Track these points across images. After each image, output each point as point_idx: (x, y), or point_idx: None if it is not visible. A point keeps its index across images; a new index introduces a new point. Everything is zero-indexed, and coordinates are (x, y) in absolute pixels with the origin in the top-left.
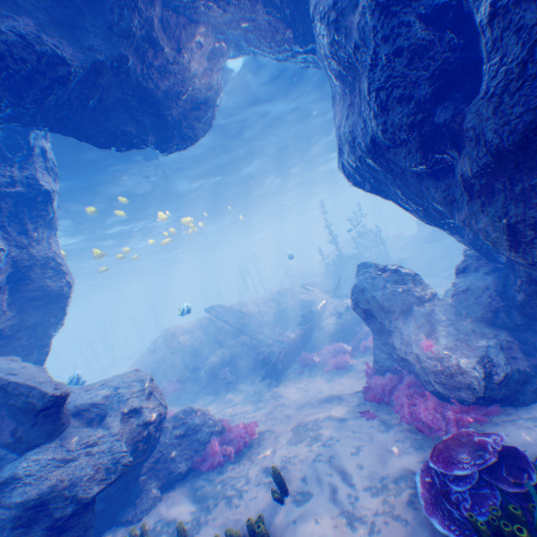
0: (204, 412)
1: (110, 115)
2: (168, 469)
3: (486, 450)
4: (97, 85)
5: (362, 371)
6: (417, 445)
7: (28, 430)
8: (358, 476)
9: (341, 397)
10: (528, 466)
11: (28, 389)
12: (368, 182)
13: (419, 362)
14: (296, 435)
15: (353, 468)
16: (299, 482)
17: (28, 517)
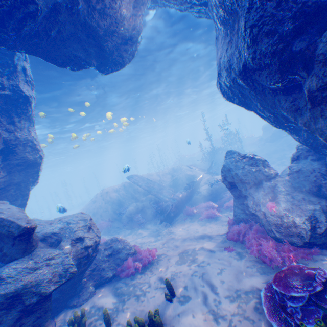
0: (124, 241)
1: (66, 44)
2: (100, 275)
3: (314, 280)
4: (57, 20)
5: (224, 220)
6: (261, 271)
7: (10, 248)
8: (221, 288)
9: (211, 236)
10: None
11: (9, 223)
12: (237, 97)
13: (265, 217)
14: (181, 259)
15: (218, 283)
16: (182, 289)
17: (8, 303)
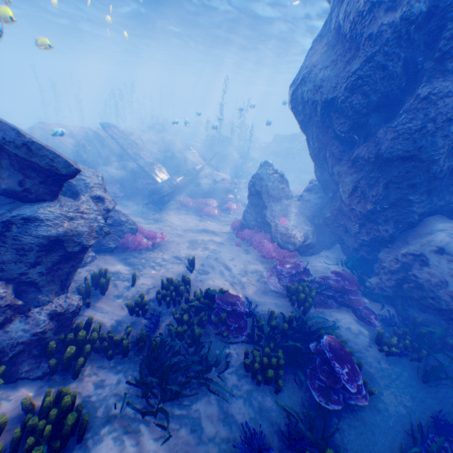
0: (125, 214)
1: None
2: (100, 243)
3: (300, 266)
4: None
5: (224, 221)
6: (261, 262)
7: (37, 187)
8: (233, 268)
9: (216, 232)
10: (309, 274)
11: (54, 157)
12: (303, 115)
13: (276, 228)
14: (192, 245)
15: (230, 265)
16: (200, 266)
17: (49, 246)
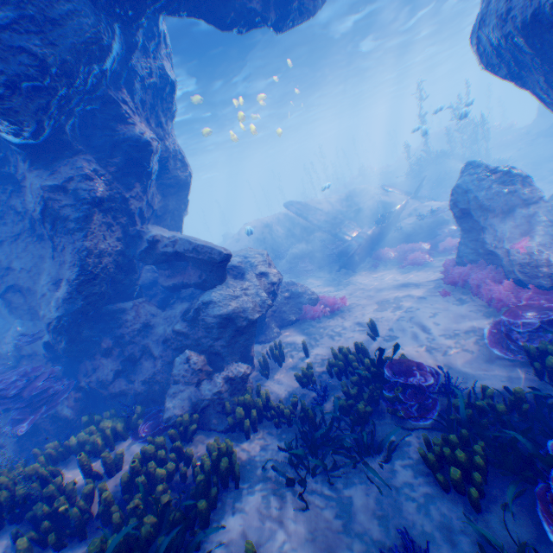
0: (302, 286)
1: None
2: (281, 318)
3: (551, 311)
4: None
5: (438, 268)
6: (487, 315)
7: (209, 277)
8: (434, 329)
9: (419, 284)
10: None
11: (211, 250)
12: (506, 66)
13: (508, 257)
14: (380, 306)
15: (430, 325)
16: (385, 330)
17: (223, 322)
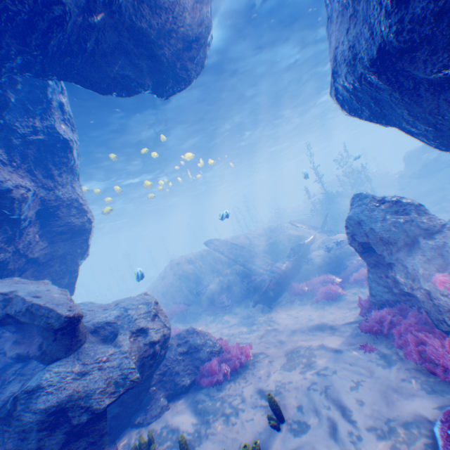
0: (203, 333)
1: (109, 60)
2: (173, 381)
3: None
4: (92, 25)
5: (352, 302)
6: (429, 389)
7: (51, 345)
8: (360, 414)
9: (333, 326)
10: None
11: (47, 311)
12: (368, 107)
13: (430, 299)
14: (289, 362)
15: (353, 404)
16: (294, 411)
17: (50, 421)
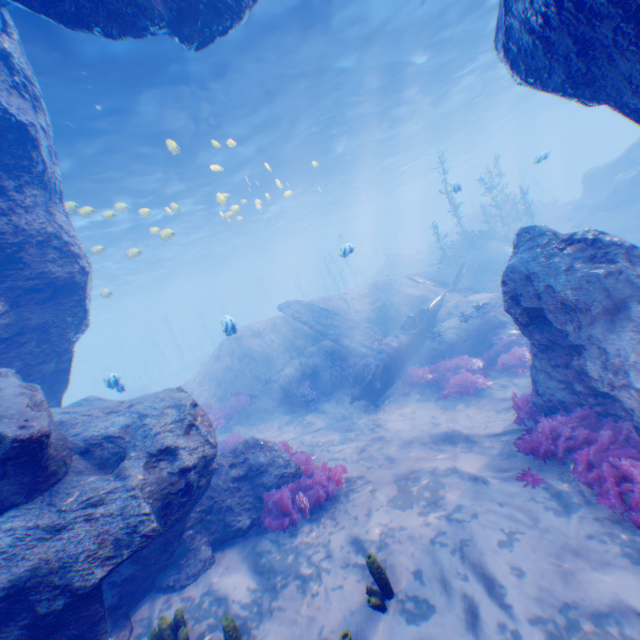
0: (271, 447)
1: None
2: (223, 521)
3: None
4: None
5: (500, 399)
6: (637, 557)
7: None
8: (518, 593)
9: (472, 439)
10: None
11: None
12: (564, 63)
13: None
14: (403, 494)
15: (507, 575)
16: (409, 579)
17: None
